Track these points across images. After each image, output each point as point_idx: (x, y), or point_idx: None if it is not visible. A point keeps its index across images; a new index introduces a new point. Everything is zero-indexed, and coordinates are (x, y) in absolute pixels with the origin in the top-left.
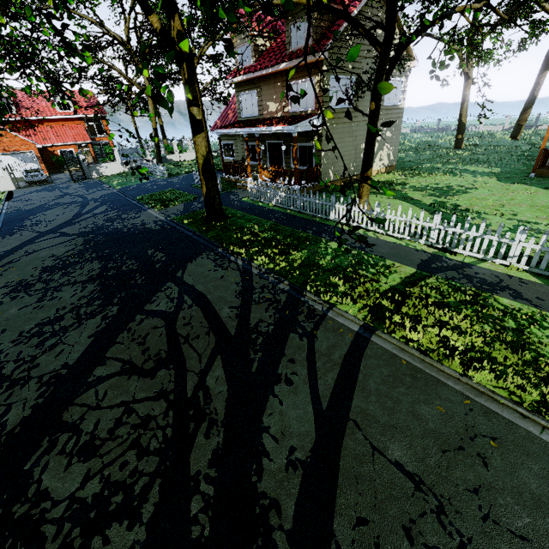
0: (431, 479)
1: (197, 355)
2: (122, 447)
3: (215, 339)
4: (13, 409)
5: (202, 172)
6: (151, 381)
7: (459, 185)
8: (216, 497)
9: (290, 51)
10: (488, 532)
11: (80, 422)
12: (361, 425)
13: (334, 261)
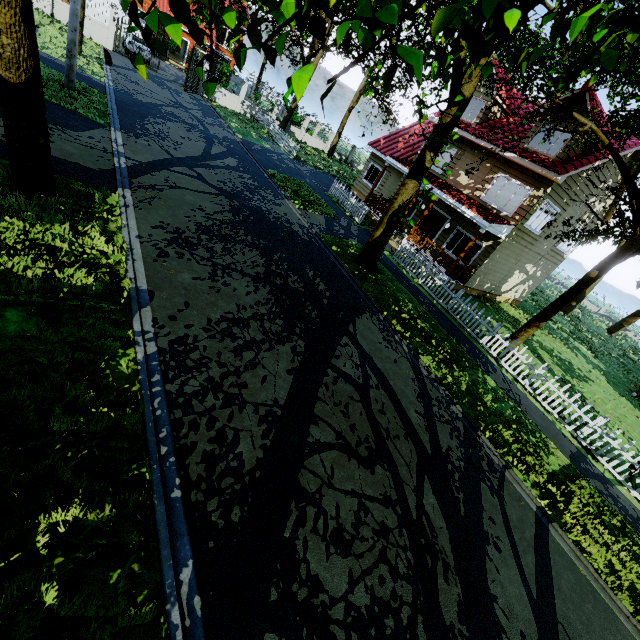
0: None
1: (405, 464)
2: (372, 554)
3: (415, 450)
4: (242, 439)
5: (389, 216)
6: (372, 476)
7: (578, 367)
8: None
9: (525, 145)
10: None
11: (320, 497)
12: (569, 633)
13: (497, 405)
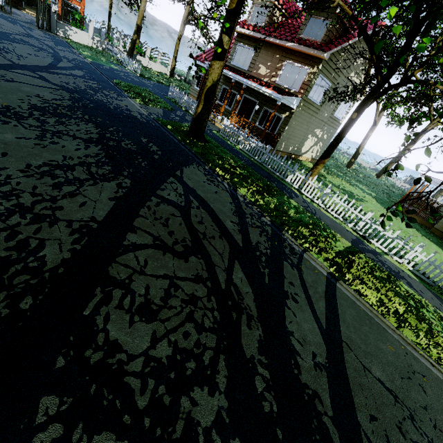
0: (401, 396)
1: (218, 254)
2: (179, 317)
3: (229, 245)
4: (48, 246)
5: (205, 94)
6: (186, 263)
7: (357, 194)
8: (273, 380)
9: (300, 36)
10: (439, 436)
11: (129, 282)
12: (351, 347)
13: (298, 215)
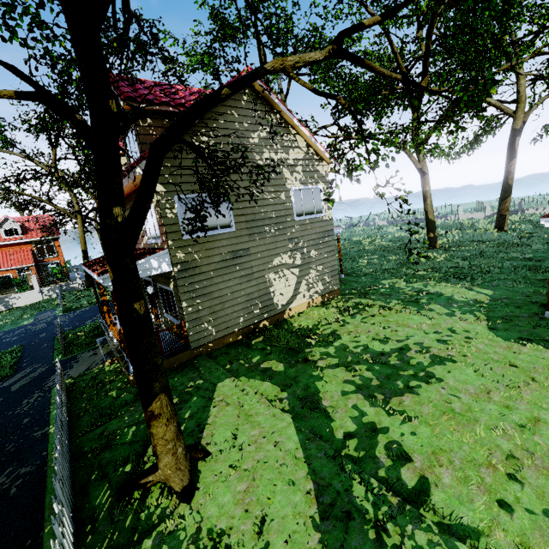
0: None
1: None
2: None
3: None
4: None
5: None
6: None
7: (421, 346)
8: None
9: None
10: None
11: None
12: None
13: None
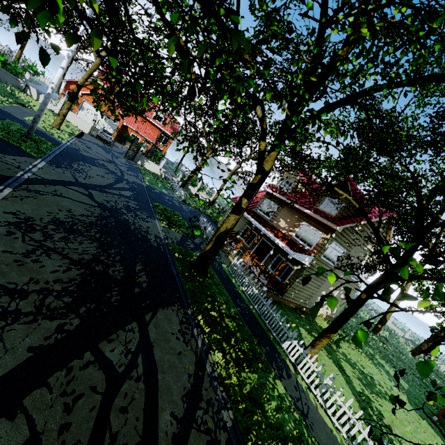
0: None
1: None
2: None
3: None
4: None
5: (217, 236)
6: None
7: (379, 383)
8: None
9: (317, 207)
10: None
11: None
12: None
13: (278, 415)
